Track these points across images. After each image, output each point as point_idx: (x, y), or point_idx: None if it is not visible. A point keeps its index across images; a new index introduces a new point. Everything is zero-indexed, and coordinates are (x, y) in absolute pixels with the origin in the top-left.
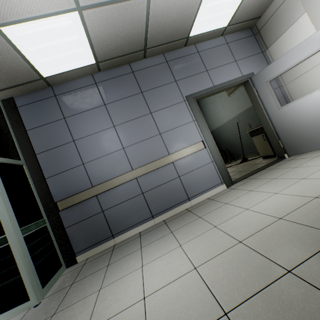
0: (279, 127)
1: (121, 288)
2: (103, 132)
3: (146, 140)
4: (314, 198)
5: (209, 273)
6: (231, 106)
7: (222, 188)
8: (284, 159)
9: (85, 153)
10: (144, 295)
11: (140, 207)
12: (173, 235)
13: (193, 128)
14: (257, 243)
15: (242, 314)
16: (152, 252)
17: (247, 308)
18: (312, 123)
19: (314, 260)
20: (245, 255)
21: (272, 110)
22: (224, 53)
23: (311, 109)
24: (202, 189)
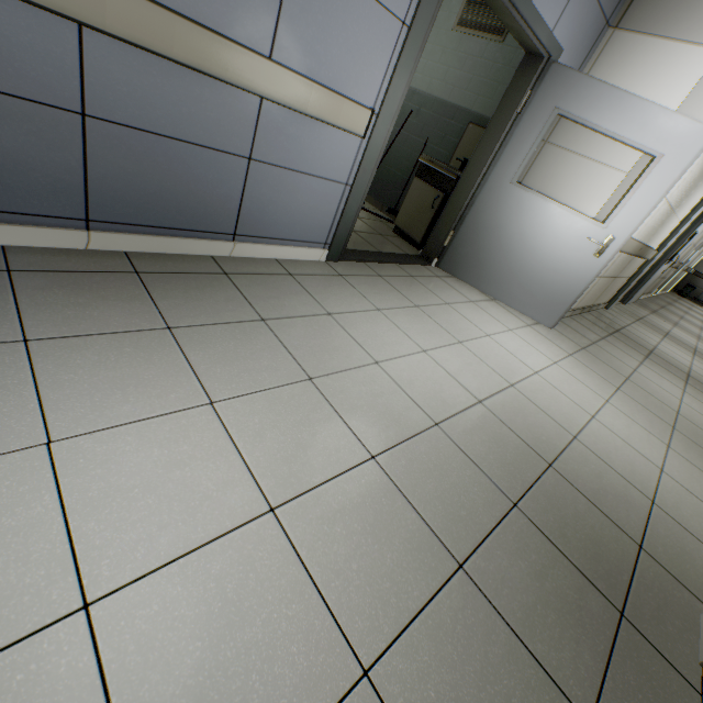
0: (477, 213)
1: None
2: None
3: None
4: (479, 403)
5: (314, 537)
6: (439, 59)
7: (318, 257)
8: (429, 267)
9: None
10: (86, 595)
11: (44, 160)
12: (177, 345)
13: (386, 47)
14: (405, 474)
15: (399, 674)
16: (95, 390)
17: (406, 655)
18: (512, 250)
19: (490, 548)
20: (387, 501)
21: (502, 174)
22: None
23: (535, 230)
24: (280, 234)
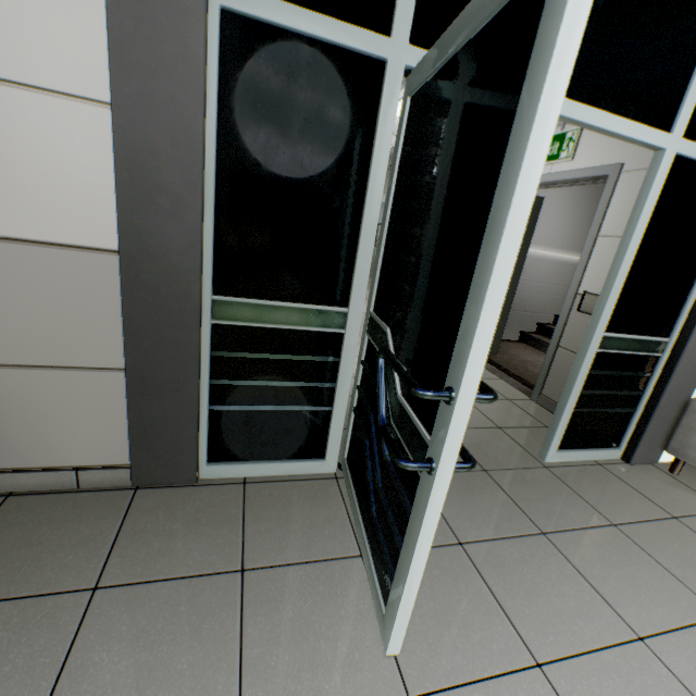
0: None
1: None
2: None
3: None
4: None
5: None
6: None
7: None
8: None
9: None
10: None
11: None
12: None
13: None
14: None
15: None
16: None
17: None
18: None
19: None
20: None
21: None
22: None
23: None
24: None
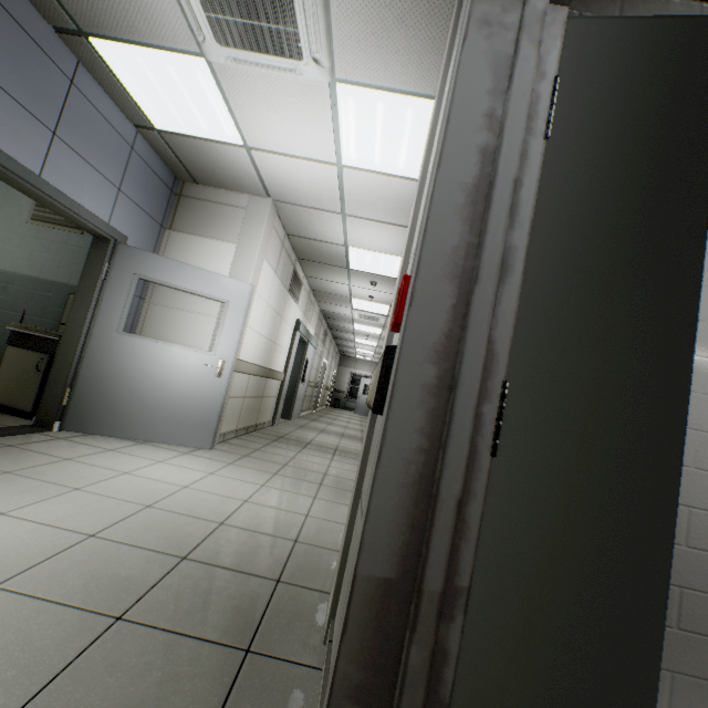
0: (92, 365)
1: None
2: None
3: None
4: (90, 537)
5: None
6: (20, 244)
7: None
8: (50, 432)
9: None
10: None
11: None
12: None
13: None
14: None
15: None
16: None
17: None
18: (144, 390)
19: (55, 690)
20: None
21: (106, 327)
22: (116, 153)
23: (159, 367)
24: None
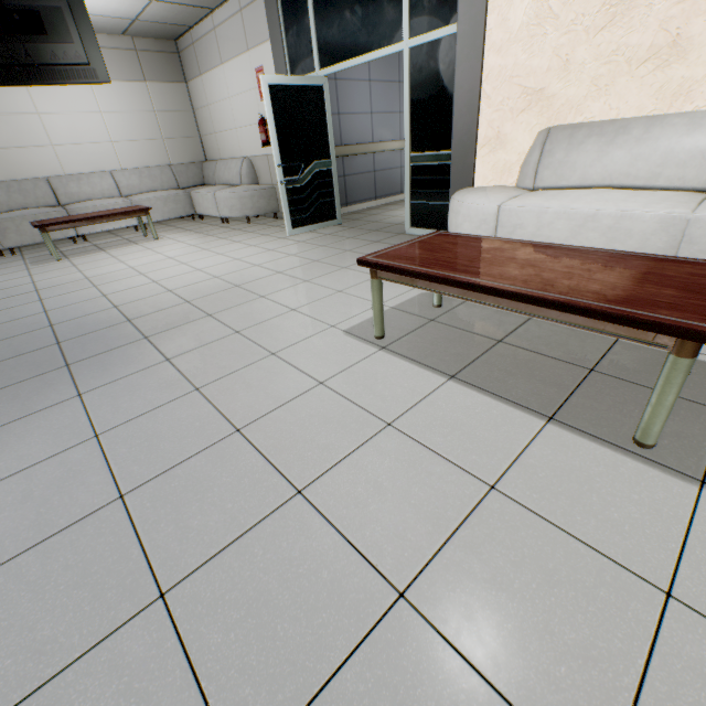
0: None
1: None
2: (361, 83)
3: (389, 114)
4: None
5: None
6: None
7: None
8: None
9: (342, 102)
10: None
11: (370, 185)
12: None
13: None
14: None
15: None
16: None
17: None
18: None
19: None
20: None
21: None
22: None
23: None
24: None
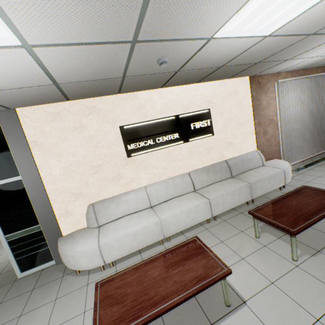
0: None
1: (3, 258)
2: None
3: None
4: None
5: None
6: None
7: None
8: None
9: None
10: None
11: None
12: None
13: None
14: None
15: None
16: None
17: None
18: None
19: None
20: None
21: None
22: None
23: None
24: None
